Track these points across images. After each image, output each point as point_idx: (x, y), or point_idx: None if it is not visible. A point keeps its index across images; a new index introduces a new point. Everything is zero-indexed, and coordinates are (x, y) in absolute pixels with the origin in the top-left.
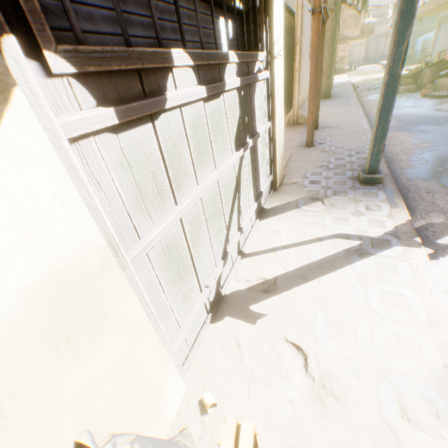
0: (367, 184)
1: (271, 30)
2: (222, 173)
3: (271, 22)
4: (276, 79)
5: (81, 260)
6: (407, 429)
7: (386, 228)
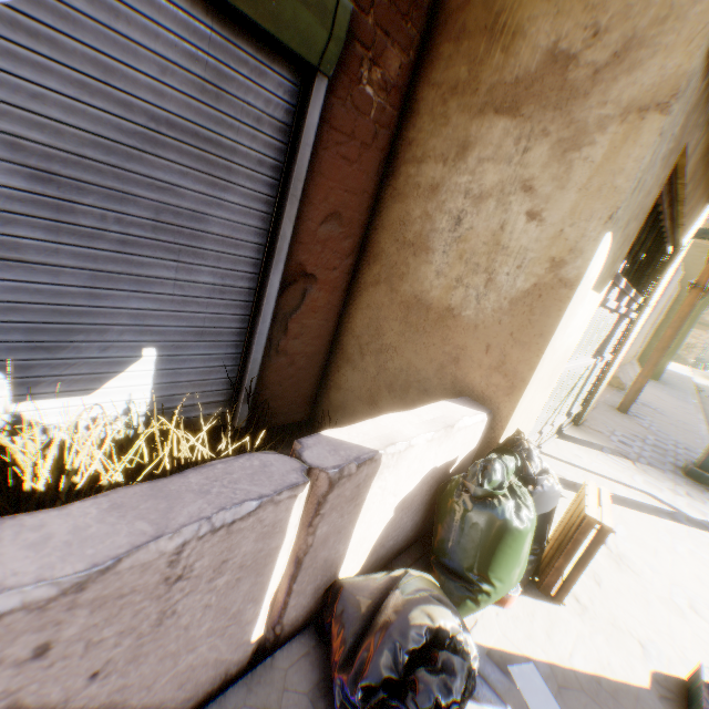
0: (692, 479)
1: (656, 285)
2: (583, 365)
3: (659, 279)
4: (637, 323)
5: (570, 350)
6: (691, 614)
7: (706, 519)
